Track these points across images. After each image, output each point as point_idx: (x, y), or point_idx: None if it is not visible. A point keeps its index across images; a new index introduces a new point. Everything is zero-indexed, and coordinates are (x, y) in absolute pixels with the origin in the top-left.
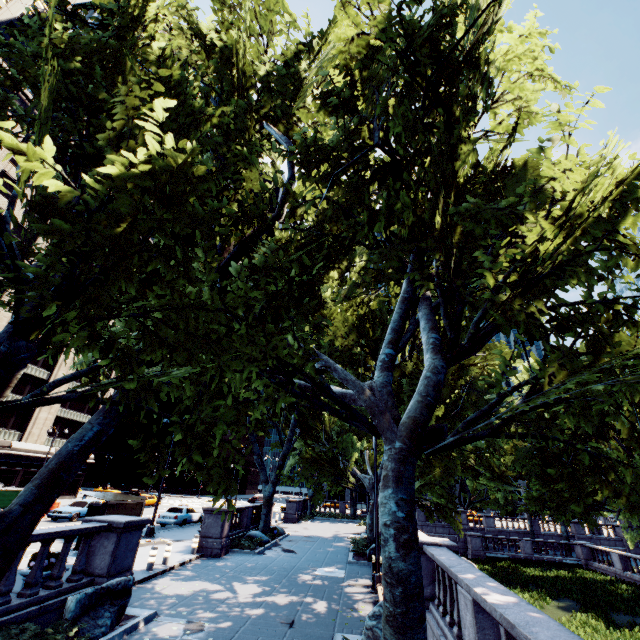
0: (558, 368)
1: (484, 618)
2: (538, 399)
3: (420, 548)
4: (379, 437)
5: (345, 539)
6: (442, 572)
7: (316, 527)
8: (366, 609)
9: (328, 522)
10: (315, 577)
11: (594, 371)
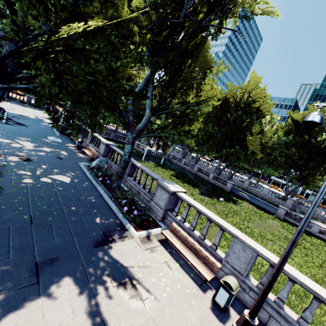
0: (171, 126)
1: (132, 166)
2: (165, 133)
3: (108, 145)
4: (129, 130)
5: (44, 121)
6: (115, 153)
7: (18, 109)
8: (80, 155)
9: (22, 106)
10: (51, 141)
11: (177, 131)
